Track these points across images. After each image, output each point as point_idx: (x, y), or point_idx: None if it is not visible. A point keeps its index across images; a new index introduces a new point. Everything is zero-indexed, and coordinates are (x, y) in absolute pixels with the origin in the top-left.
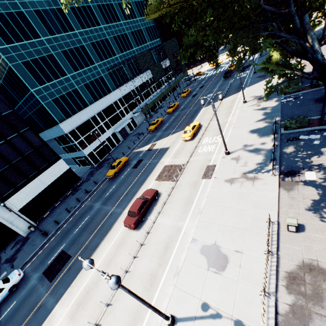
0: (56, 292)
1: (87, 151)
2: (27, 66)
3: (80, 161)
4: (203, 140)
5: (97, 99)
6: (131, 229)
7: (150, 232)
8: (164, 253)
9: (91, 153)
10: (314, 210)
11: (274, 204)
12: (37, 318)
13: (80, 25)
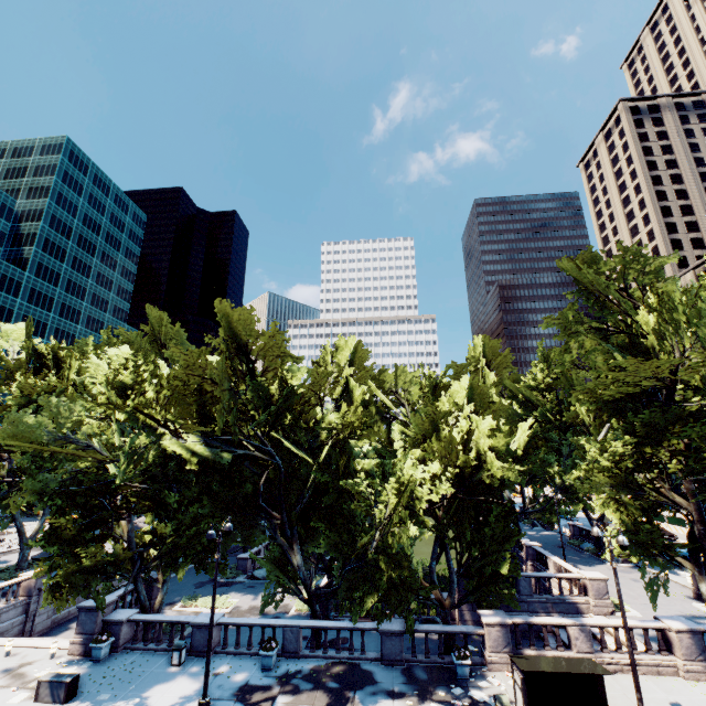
0: None
1: None
2: None
3: None
4: None
5: None
6: None
7: None
8: None
9: None
10: None
11: None
12: None
13: None
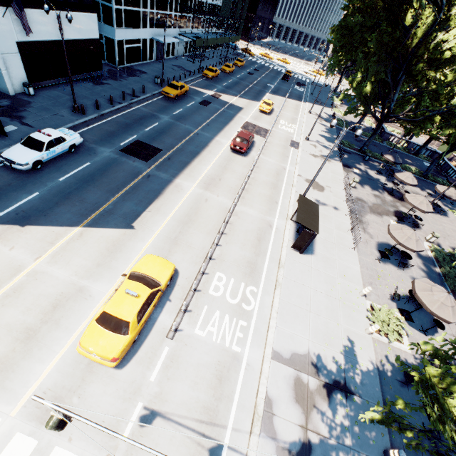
0: (166, 171)
1: (119, 35)
2: None
3: None
4: (280, 121)
5: None
6: (235, 153)
7: (257, 161)
8: (278, 176)
9: (122, 43)
10: (359, 183)
11: (342, 175)
12: (155, 182)
13: None
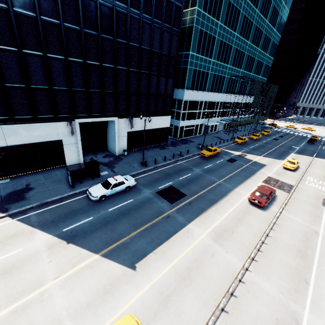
0: (183, 214)
1: (182, 124)
2: (200, 33)
3: None
4: (307, 177)
5: (212, 90)
6: (253, 206)
7: (278, 217)
8: (307, 241)
9: (182, 127)
10: None
11: None
12: (170, 224)
13: (240, 31)
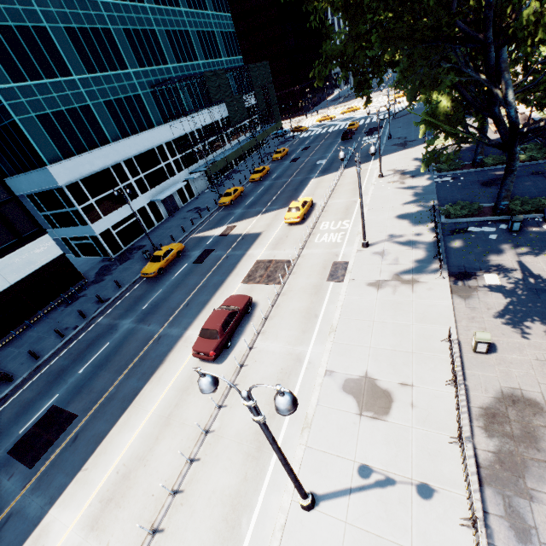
0: (48, 485)
1: (100, 227)
2: None
3: (81, 245)
4: (321, 225)
5: (127, 133)
6: (205, 361)
7: (244, 364)
8: None
9: (108, 232)
10: (504, 323)
11: (449, 316)
12: (4, 540)
13: None
